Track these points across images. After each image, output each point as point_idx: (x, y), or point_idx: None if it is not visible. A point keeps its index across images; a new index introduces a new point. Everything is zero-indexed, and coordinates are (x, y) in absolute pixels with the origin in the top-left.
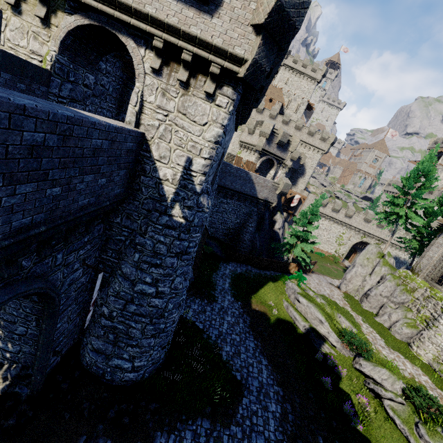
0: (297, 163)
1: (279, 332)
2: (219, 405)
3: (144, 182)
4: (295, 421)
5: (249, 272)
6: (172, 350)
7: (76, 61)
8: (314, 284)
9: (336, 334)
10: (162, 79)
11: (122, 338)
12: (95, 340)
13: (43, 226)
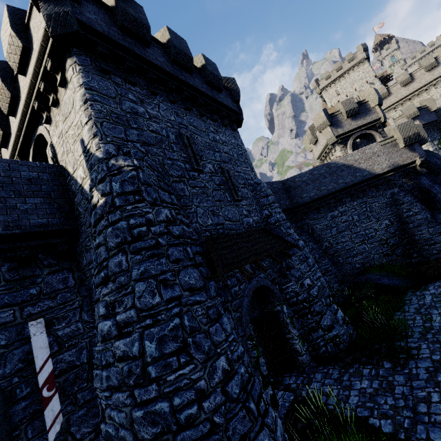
0: (427, 114)
1: None
2: None
3: (78, 202)
4: None
5: None
6: None
7: None
8: None
9: None
10: (53, 121)
11: None
12: None
13: None
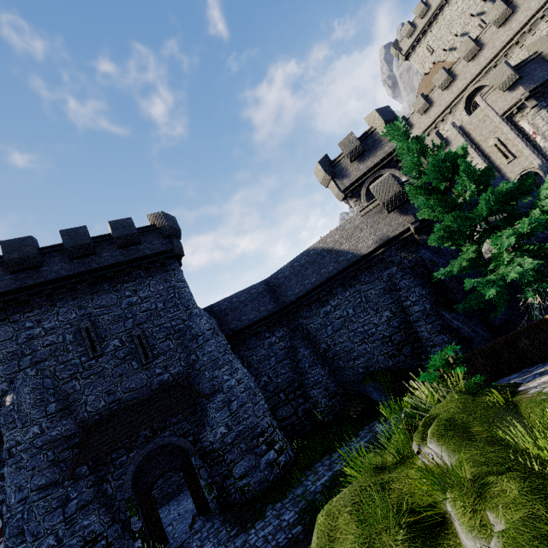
0: (541, 66)
1: None
2: None
3: None
4: None
5: None
6: None
7: None
8: None
9: None
10: None
11: None
12: None
13: None
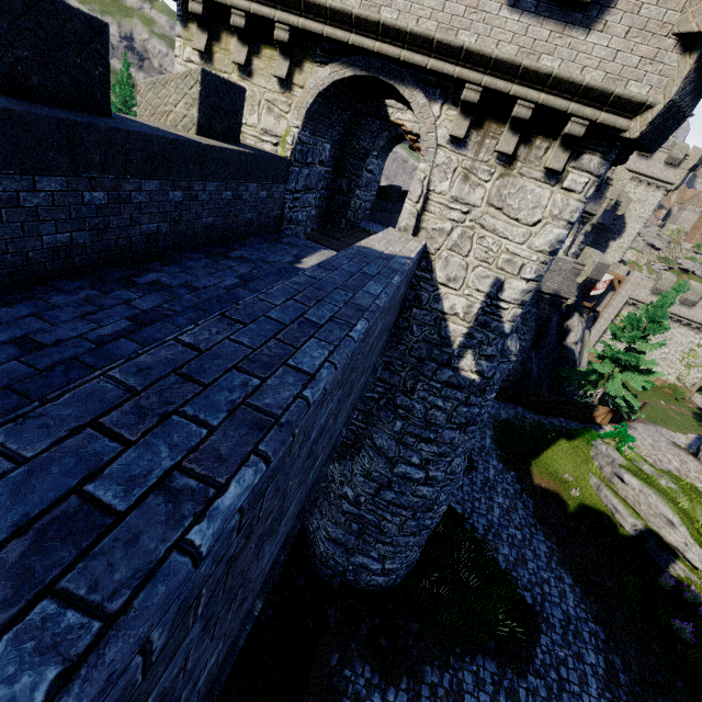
0: (611, 213)
1: (585, 529)
2: (505, 641)
3: (416, 317)
4: (630, 686)
5: (521, 418)
6: (425, 545)
7: (316, 132)
8: (646, 447)
9: (701, 550)
10: (466, 153)
11: (371, 532)
12: (331, 527)
13: (344, 429)
